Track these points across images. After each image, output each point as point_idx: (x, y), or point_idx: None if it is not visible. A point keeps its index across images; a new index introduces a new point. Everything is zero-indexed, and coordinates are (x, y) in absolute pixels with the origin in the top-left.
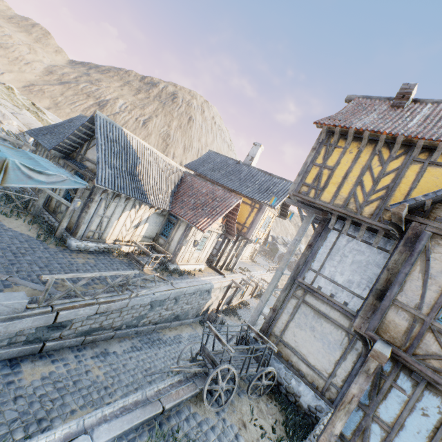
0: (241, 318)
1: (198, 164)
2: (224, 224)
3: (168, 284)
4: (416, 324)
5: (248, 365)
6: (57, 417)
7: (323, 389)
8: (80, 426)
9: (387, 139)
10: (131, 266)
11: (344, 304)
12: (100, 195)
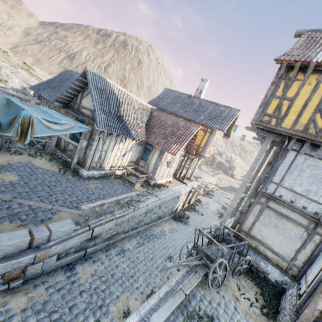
0: (199, 212)
1: (158, 100)
2: (185, 146)
3: (154, 196)
4: None
5: (233, 257)
6: (110, 302)
7: (286, 268)
8: (138, 316)
9: None
10: (126, 186)
11: (303, 208)
12: (98, 135)
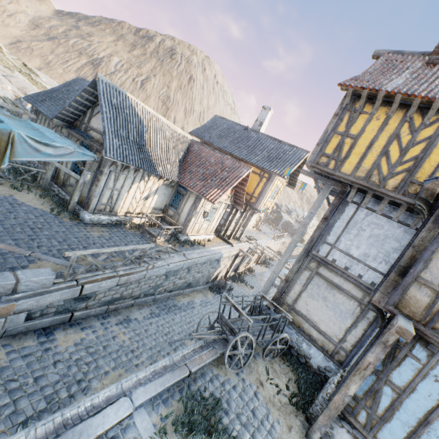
0: (247, 284)
1: (204, 130)
2: (232, 194)
3: (181, 255)
4: (438, 301)
5: (264, 332)
6: (94, 378)
7: (333, 352)
8: (119, 389)
9: (420, 103)
10: (144, 238)
11: (359, 277)
12: (109, 167)
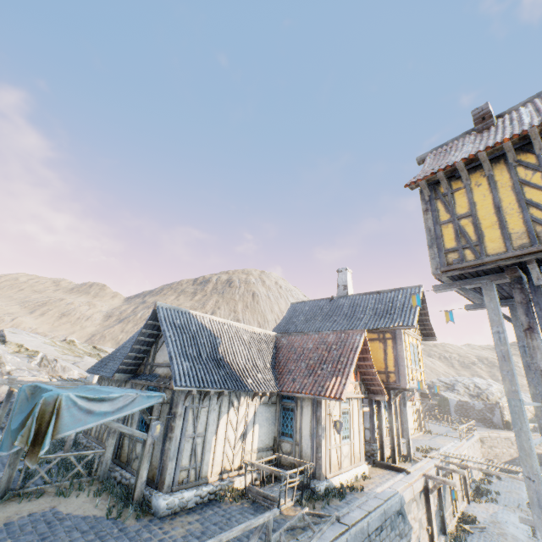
0: None
1: (286, 323)
2: (359, 380)
3: (333, 522)
4: None
5: None
6: None
7: None
8: None
9: (512, 146)
10: (259, 512)
11: None
12: (183, 403)
